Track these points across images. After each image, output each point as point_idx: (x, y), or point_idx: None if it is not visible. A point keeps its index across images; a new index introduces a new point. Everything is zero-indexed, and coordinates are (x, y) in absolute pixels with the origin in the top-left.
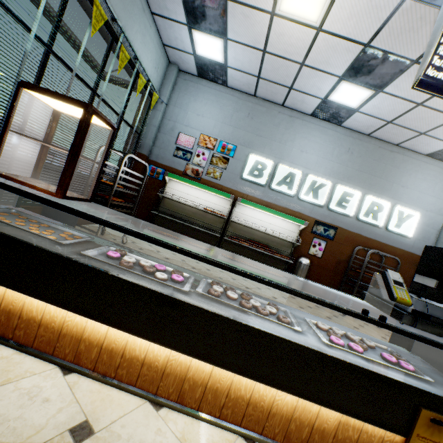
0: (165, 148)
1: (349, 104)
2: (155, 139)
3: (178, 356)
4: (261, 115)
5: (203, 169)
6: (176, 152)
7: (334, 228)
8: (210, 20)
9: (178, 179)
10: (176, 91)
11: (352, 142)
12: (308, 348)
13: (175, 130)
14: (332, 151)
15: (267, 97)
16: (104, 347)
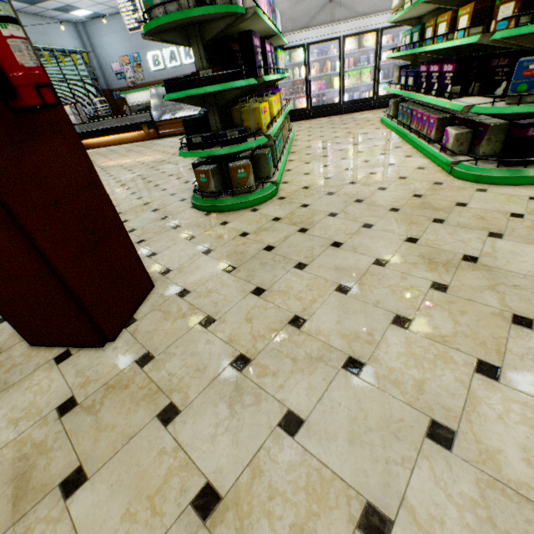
0: (112, 78)
1: None
2: (104, 76)
3: (114, 137)
4: None
5: (135, 79)
6: (117, 77)
7: None
8: (71, 9)
9: (126, 94)
10: (91, 38)
11: None
12: (125, 125)
13: (108, 64)
14: None
15: None
16: (106, 142)
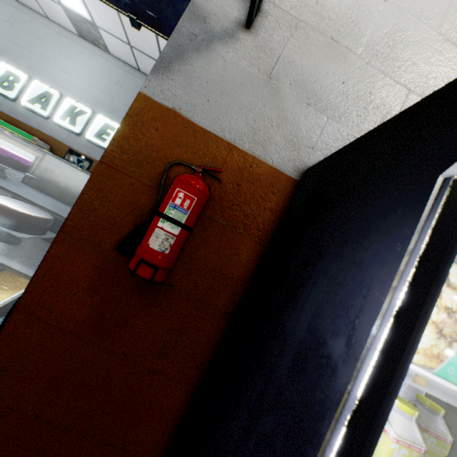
0: None
1: (83, 14)
2: None
3: None
4: (25, 25)
5: None
6: None
7: (90, 160)
8: None
9: None
10: None
11: (124, 75)
12: None
13: None
14: (100, 79)
15: (27, 3)
16: None
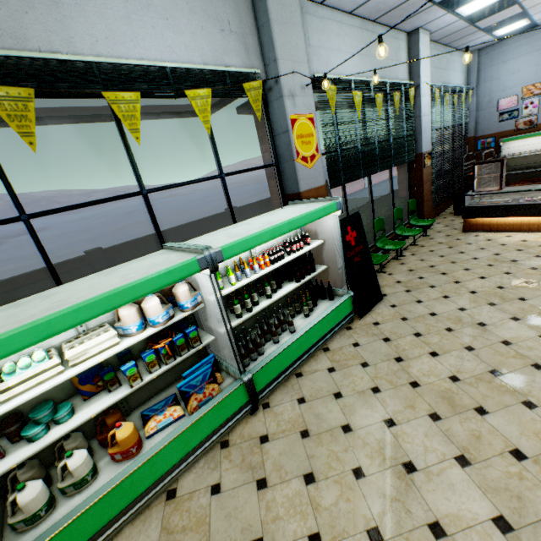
0: (488, 120)
1: None
2: (475, 119)
3: None
4: None
5: (536, 116)
6: (500, 118)
7: None
8: (509, 22)
9: (514, 140)
10: (481, 69)
11: None
12: None
13: (492, 101)
14: None
15: None
16: (538, 224)
